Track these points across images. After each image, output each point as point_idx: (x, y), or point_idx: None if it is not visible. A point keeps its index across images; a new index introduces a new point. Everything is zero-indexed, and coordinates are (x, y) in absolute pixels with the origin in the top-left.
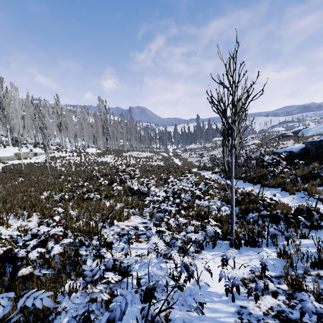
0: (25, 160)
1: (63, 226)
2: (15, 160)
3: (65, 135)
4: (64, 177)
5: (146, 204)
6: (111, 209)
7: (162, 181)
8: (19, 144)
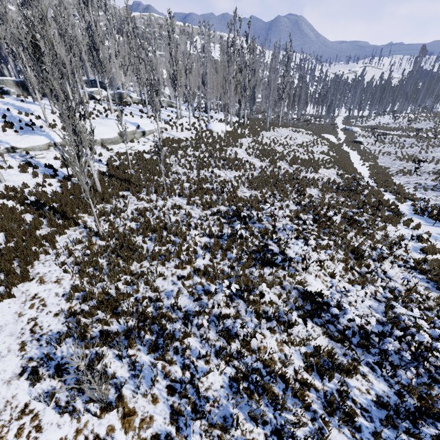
0: (132, 145)
1: (209, 436)
2: (120, 144)
3: (180, 95)
4: (188, 212)
5: (350, 373)
6: (287, 384)
7: (358, 263)
8: (123, 105)
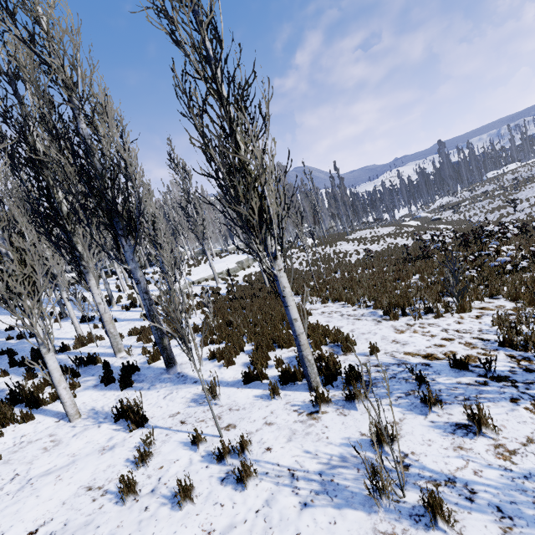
0: (250, 269)
1: None
2: (240, 272)
3: None
4: (361, 271)
5: None
6: None
7: None
8: (212, 255)
